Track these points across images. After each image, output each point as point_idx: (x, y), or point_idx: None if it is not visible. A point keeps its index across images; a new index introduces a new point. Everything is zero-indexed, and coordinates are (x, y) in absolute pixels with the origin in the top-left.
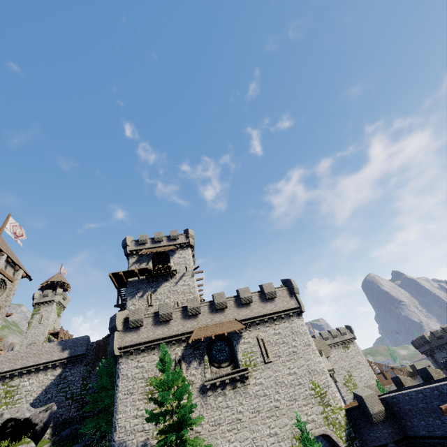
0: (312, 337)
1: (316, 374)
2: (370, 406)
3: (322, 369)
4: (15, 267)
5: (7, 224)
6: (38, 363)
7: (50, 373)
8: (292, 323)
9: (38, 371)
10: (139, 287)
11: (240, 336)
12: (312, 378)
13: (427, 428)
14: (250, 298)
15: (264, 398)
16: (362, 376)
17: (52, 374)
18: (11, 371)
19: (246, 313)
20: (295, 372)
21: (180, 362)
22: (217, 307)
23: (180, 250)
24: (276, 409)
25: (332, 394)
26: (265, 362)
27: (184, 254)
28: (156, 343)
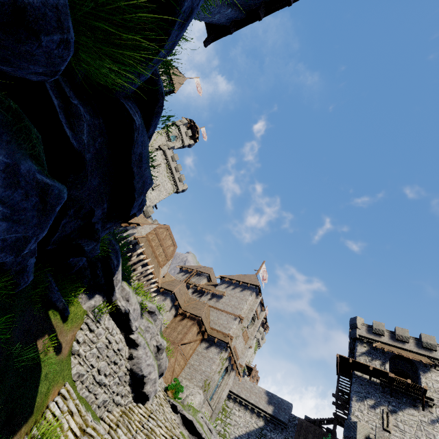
0: None
1: None
2: None
3: None
4: (261, 307)
5: (261, 268)
6: (248, 400)
7: (254, 418)
8: None
9: (246, 408)
10: (369, 390)
11: None
12: None
13: None
14: None
15: None
16: None
17: (256, 421)
18: (230, 391)
19: None
20: None
21: None
22: None
23: (438, 369)
24: None
25: None
26: None
27: None
28: None
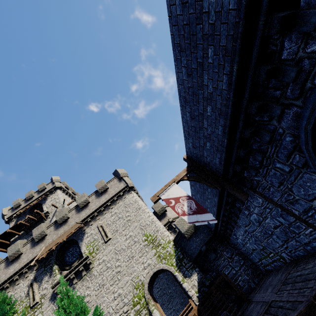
0: None
1: (147, 227)
2: (181, 227)
3: (151, 221)
4: None
5: None
6: None
7: None
8: (125, 200)
9: None
10: None
11: (84, 233)
12: (144, 232)
13: None
14: (86, 200)
15: (107, 271)
16: None
17: None
18: None
19: (86, 213)
20: (130, 236)
21: (32, 285)
22: (59, 222)
23: (50, 195)
24: (117, 274)
25: (161, 235)
26: (105, 242)
27: (54, 196)
28: (8, 281)
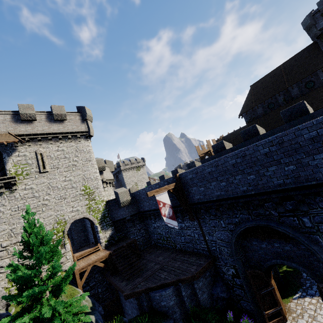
0: (118, 163)
1: (90, 180)
2: (121, 198)
3: (96, 177)
4: None
5: None
6: None
7: None
8: (79, 144)
9: None
10: None
11: (14, 149)
12: (85, 183)
13: (149, 206)
14: (33, 116)
15: (32, 199)
16: (143, 185)
17: None
18: None
19: (26, 130)
20: (70, 179)
21: None
22: None
23: None
24: (43, 206)
25: (99, 193)
26: (40, 172)
27: None
28: None
